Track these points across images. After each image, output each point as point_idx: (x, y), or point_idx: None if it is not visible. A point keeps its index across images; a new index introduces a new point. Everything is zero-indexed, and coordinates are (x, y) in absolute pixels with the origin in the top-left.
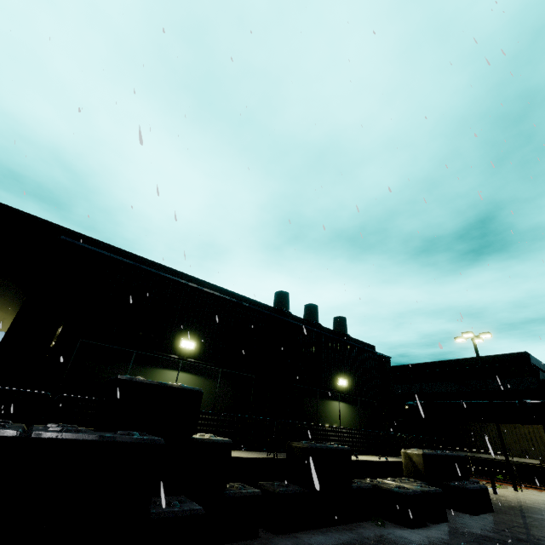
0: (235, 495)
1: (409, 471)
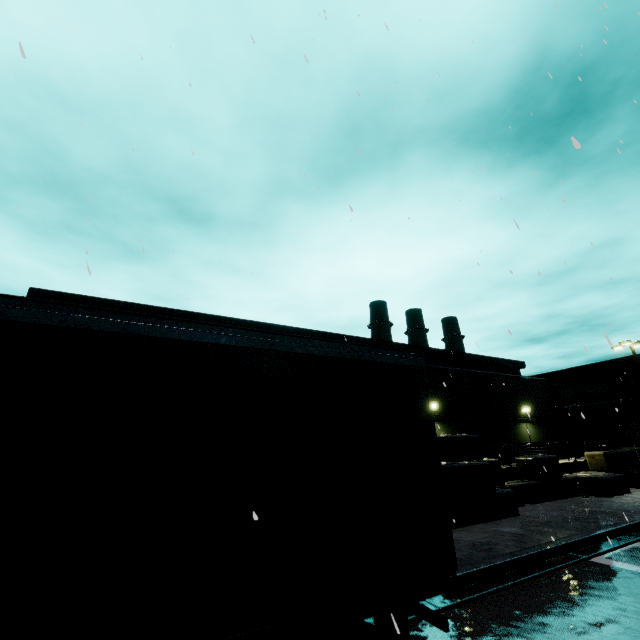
0: (509, 486)
1: (593, 466)
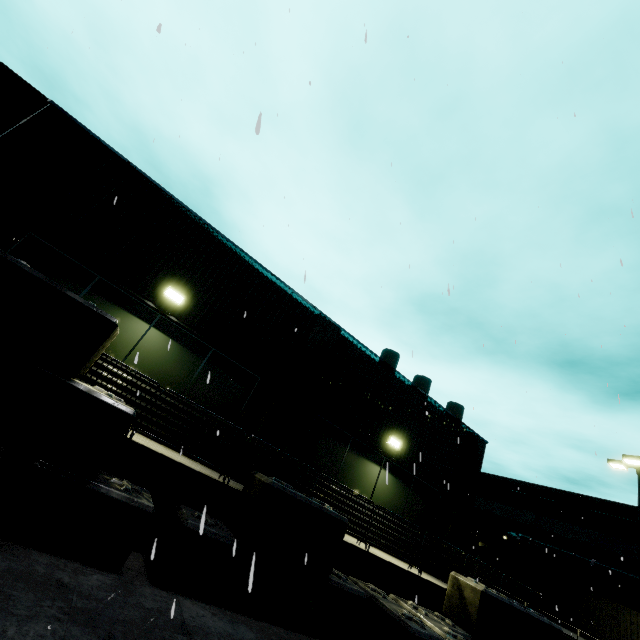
0: (103, 491)
1: (451, 608)
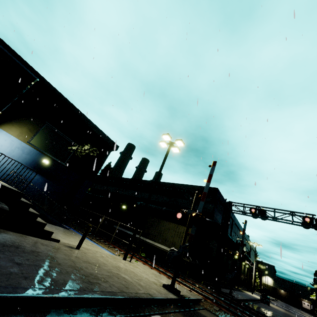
0: None
1: None
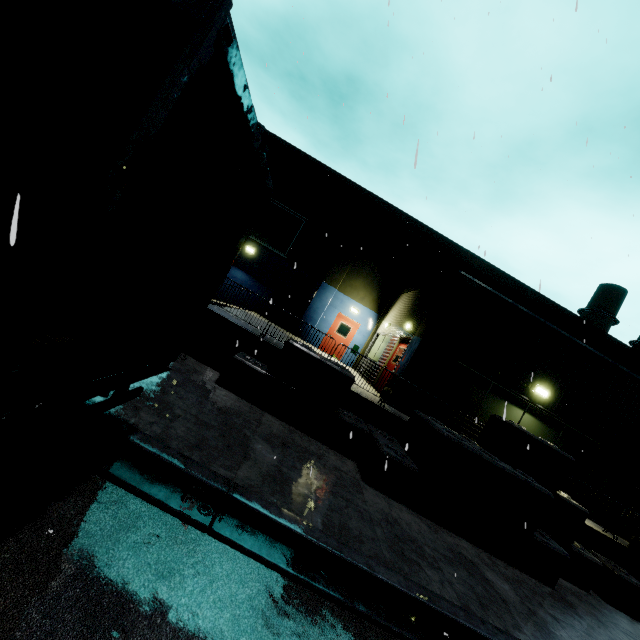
0: (579, 552)
1: None
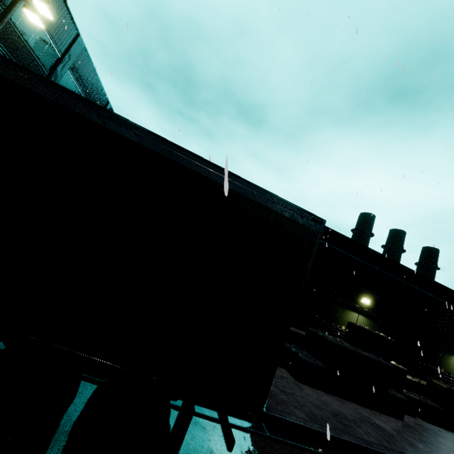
0: (407, 395)
1: None
